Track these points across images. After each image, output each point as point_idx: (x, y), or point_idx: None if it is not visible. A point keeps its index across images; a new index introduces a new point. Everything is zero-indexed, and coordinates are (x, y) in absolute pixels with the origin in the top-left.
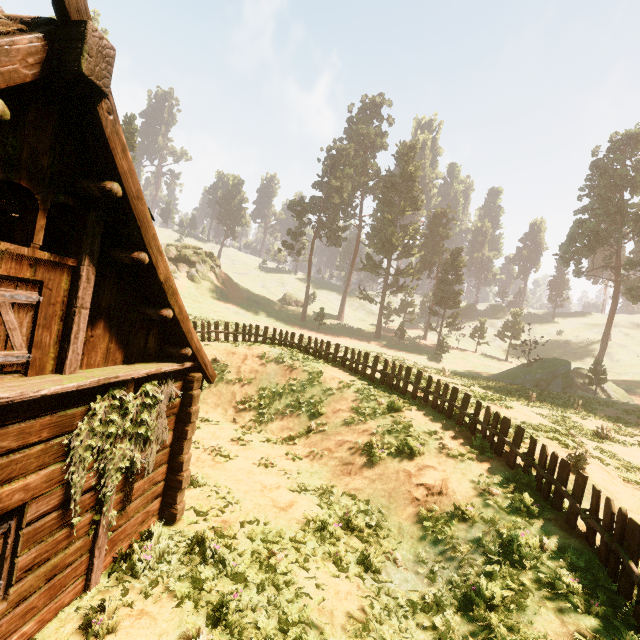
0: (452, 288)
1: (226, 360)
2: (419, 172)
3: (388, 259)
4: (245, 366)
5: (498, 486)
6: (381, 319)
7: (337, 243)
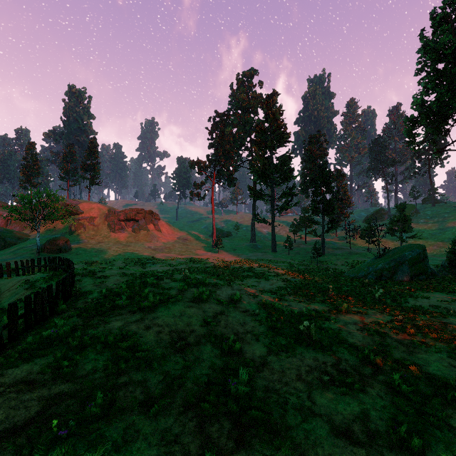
0: (325, 197)
1: (1, 289)
2: (280, 112)
3: (270, 186)
4: (5, 292)
5: None
6: (274, 235)
7: (231, 184)
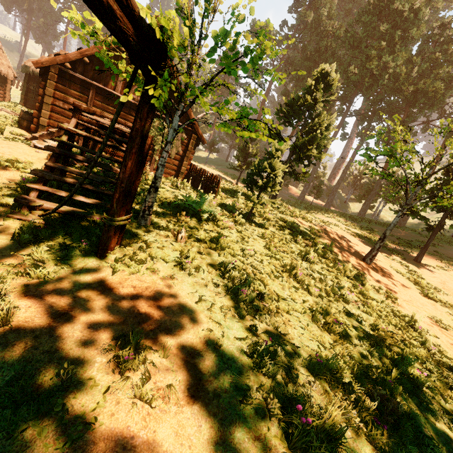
0: None
1: None
2: None
3: None
4: None
5: (17, 91)
6: None
7: None
